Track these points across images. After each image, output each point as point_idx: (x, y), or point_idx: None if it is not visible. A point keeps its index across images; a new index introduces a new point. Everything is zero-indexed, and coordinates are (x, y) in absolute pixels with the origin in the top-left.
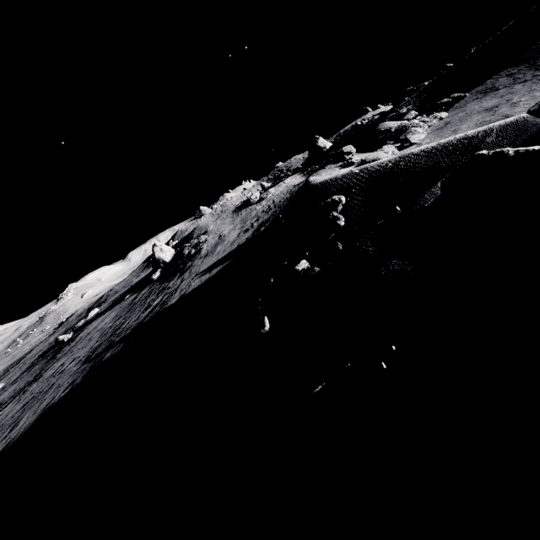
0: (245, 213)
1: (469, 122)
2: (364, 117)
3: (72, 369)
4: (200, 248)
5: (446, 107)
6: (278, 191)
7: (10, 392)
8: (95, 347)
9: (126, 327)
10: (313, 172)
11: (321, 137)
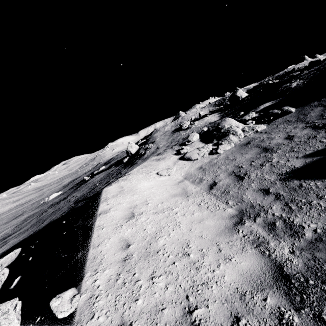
0: (176, 136)
1: (243, 157)
2: (295, 67)
3: (71, 203)
4: (145, 152)
5: (278, 115)
6: (198, 125)
7: (58, 199)
8: (83, 194)
9: (94, 191)
10: (225, 115)
11: (240, 89)
